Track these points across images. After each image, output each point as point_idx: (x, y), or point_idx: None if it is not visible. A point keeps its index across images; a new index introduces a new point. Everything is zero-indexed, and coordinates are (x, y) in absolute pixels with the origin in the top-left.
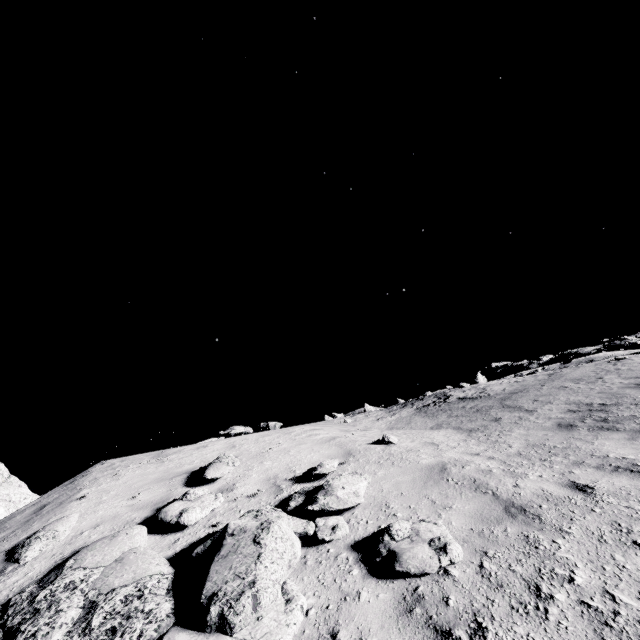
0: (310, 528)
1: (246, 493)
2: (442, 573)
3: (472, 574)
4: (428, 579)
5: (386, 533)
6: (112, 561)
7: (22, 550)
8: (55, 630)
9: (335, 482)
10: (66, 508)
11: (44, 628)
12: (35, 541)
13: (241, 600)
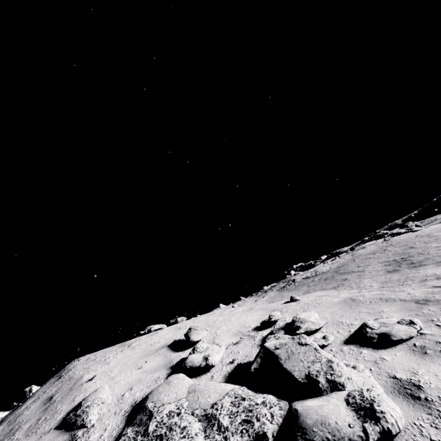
0: None
1: (234, 341)
2: (420, 334)
3: (438, 329)
4: (415, 339)
5: (366, 327)
6: (186, 394)
7: (82, 417)
8: (195, 438)
9: (301, 316)
10: (83, 389)
11: (183, 440)
12: (89, 408)
13: (335, 369)
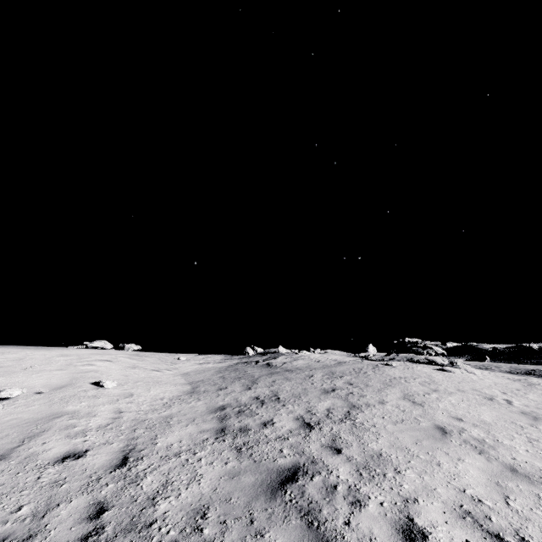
0: None
1: None
2: None
3: None
4: None
5: None
6: None
7: None
8: None
9: None
10: None
11: None
12: None
13: None
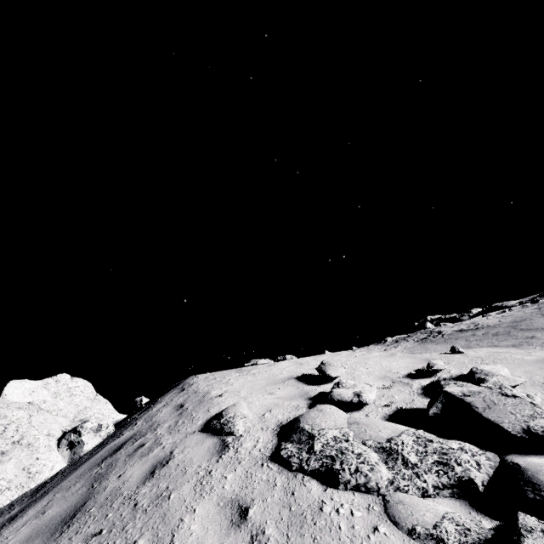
0: None
1: (386, 384)
2: None
3: None
4: None
5: None
6: (346, 424)
7: (228, 426)
8: (376, 466)
9: (483, 368)
10: (215, 402)
11: (362, 465)
12: (233, 419)
13: None
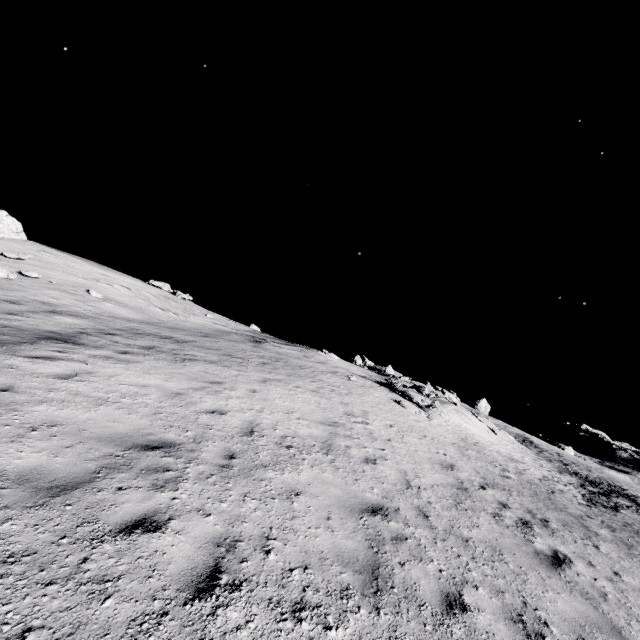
0: None
1: None
2: None
3: None
4: None
5: None
6: None
7: None
8: None
9: None
10: None
11: None
12: None
13: None
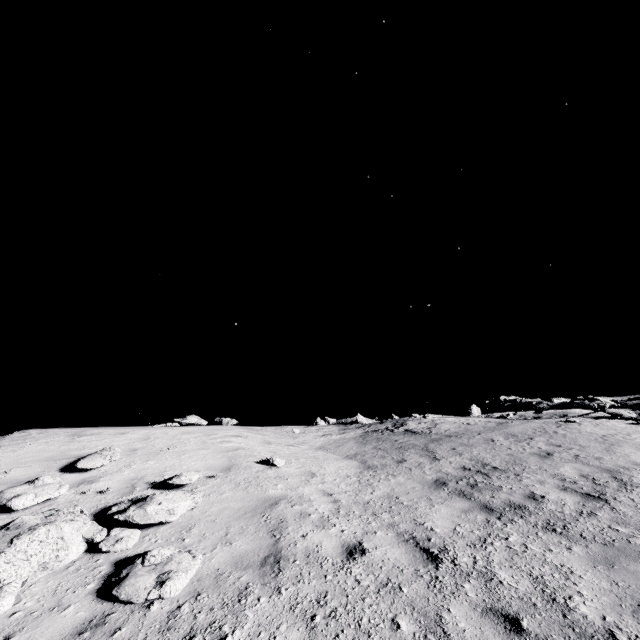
0: (98, 536)
1: (93, 489)
2: (145, 605)
3: (164, 612)
4: (129, 608)
5: (142, 556)
6: None
7: None
8: None
9: (159, 496)
10: None
11: None
12: None
13: None
